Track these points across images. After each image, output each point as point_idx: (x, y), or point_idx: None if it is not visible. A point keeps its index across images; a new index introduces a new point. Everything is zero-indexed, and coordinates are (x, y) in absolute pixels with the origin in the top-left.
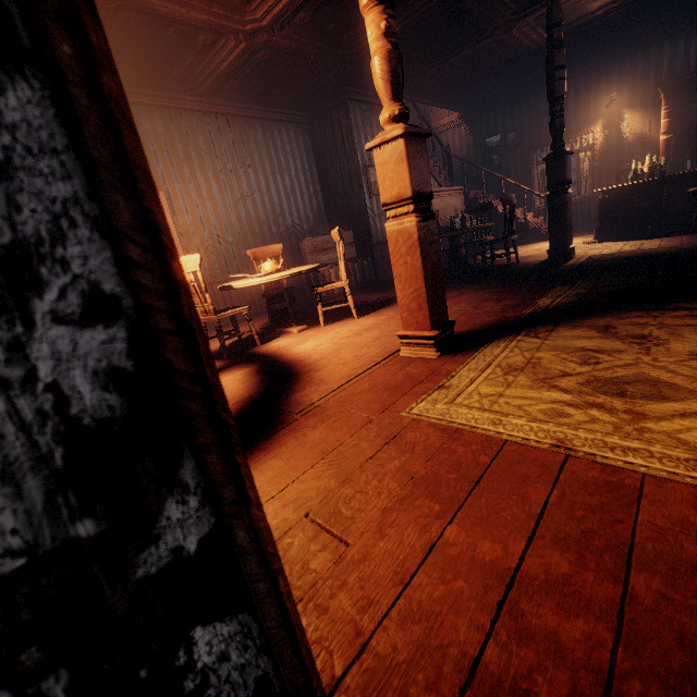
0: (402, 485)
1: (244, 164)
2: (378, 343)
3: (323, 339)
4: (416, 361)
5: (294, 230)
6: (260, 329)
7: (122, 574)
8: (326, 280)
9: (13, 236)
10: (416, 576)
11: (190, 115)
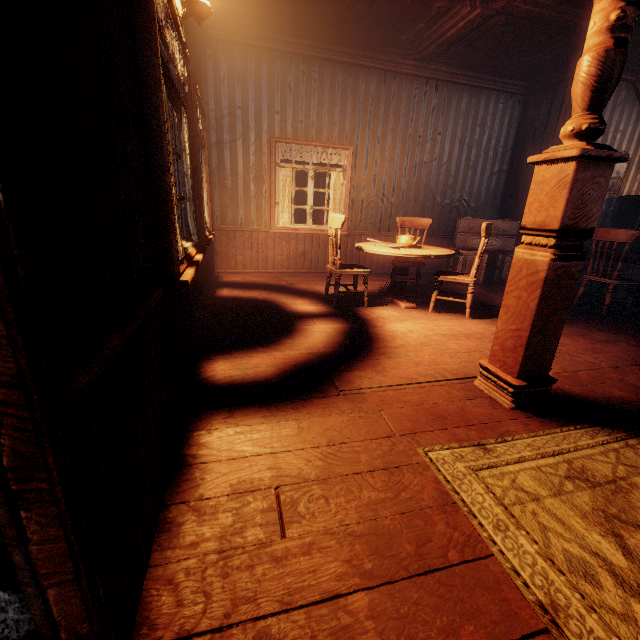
0: (359, 519)
1: (435, 132)
2: (464, 357)
3: (420, 326)
4: (484, 399)
5: (458, 205)
6: (379, 290)
7: None
8: (465, 264)
9: None
10: (298, 611)
11: (402, 79)
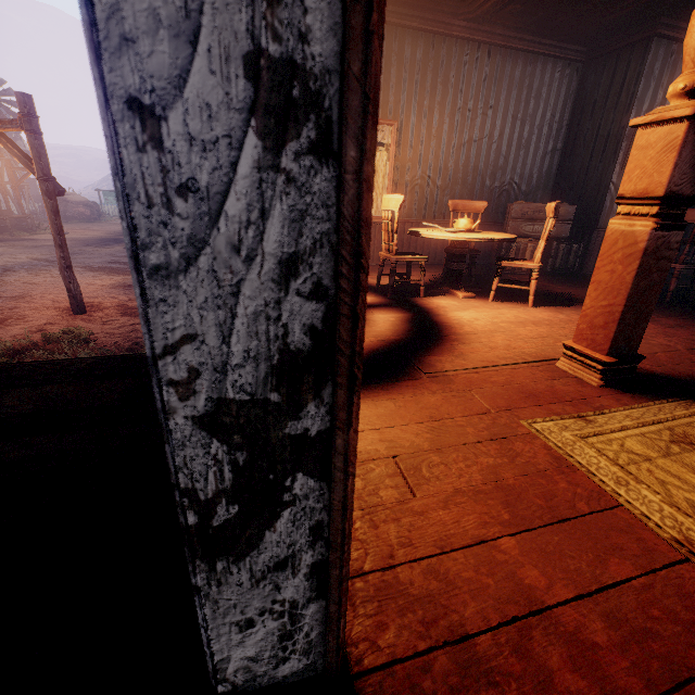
0: (484, 480)
1: (486, 105)
2: (539, 342)
3: (484, 314)
4: (570, 378)
5: (509, 188)
6: (430, 281)
7: (280, 426)
8: (518, 253)
9: (295, 249)
10: (455, 551)
11: (452, 43)
